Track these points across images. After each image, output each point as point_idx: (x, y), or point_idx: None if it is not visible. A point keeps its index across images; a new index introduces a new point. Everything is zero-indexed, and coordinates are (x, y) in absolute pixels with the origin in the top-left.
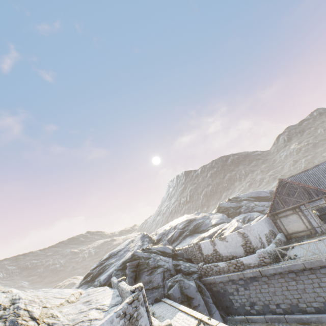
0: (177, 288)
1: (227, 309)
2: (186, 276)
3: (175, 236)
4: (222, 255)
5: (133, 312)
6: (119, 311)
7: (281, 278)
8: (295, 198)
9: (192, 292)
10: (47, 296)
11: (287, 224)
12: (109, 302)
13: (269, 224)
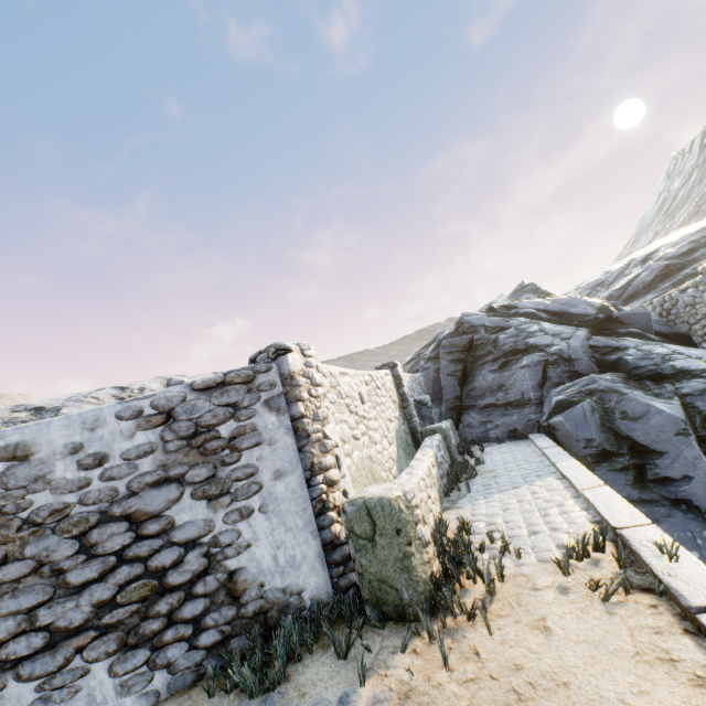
0: (584, 412)
1: None
2: (644, 383)
3: (642, 282)
4: None
5: (214, 420)
6: (140, 405)
7: None
8: None
9: (659, 434)
10: None
11: None
12: None
13: None
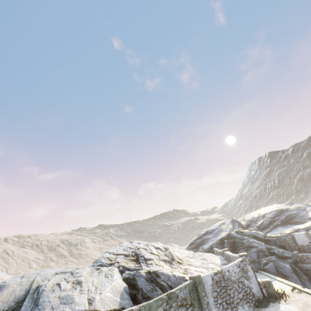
0: (271, 266)
1: None
2: (280, 259)
3: (265, 224)
4: None
5: (243, 266)
6: (236, 263)
7: None
8: None
9: (287, 272)
10: None
11: None
12: (219, 262)
13: None
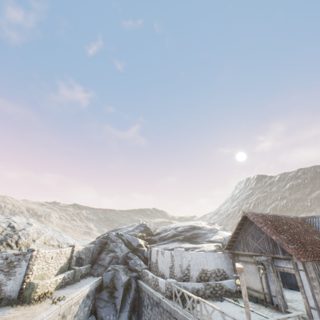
0: (109, 274)
1: (139, 318)
2: (128, 270)
3: (168, 236)
4: (158, 269)
5: (14, 260)
6: (4, 255)
7: (169, 318)
8: (258, 244)
9: (119, 285)
10: (54, 237)
11: (244, 273)
12: None
13: (224, 263)
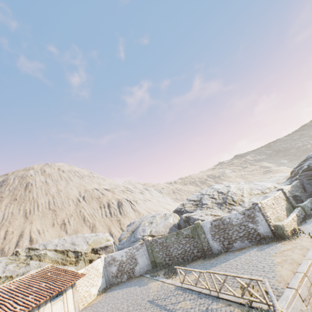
0: None
1: None
2: None
3: None
4: None
5: (250, 213)
6: (240, 212)
7: None
8: None
9: None
10: (252, 187)
11: None
12: None
13: None
